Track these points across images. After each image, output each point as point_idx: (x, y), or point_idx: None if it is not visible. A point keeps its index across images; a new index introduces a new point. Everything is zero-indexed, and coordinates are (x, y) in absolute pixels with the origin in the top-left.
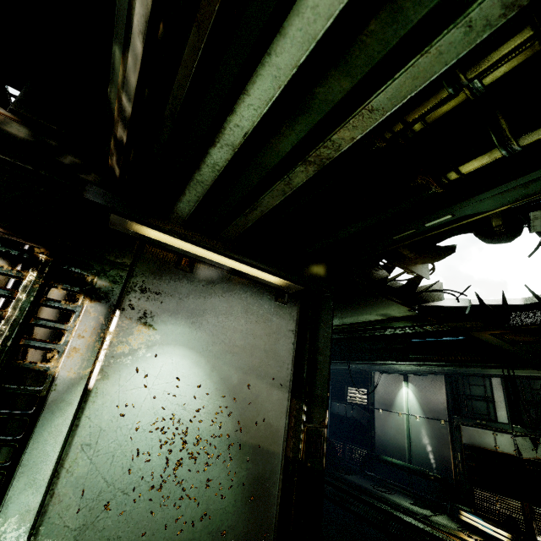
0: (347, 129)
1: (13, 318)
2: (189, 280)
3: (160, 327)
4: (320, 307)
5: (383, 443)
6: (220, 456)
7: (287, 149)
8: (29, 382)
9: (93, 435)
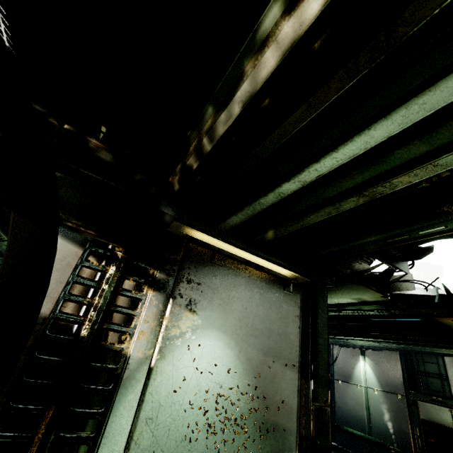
0: (408, 176)
1: (99, 305)
2: (221, 272)
3: (201, 313)
4: (317, 295)
5: (343, 413)
6: (249, 432)
7: (349, 186)
8: (109, 361)
9: (154, 410)
